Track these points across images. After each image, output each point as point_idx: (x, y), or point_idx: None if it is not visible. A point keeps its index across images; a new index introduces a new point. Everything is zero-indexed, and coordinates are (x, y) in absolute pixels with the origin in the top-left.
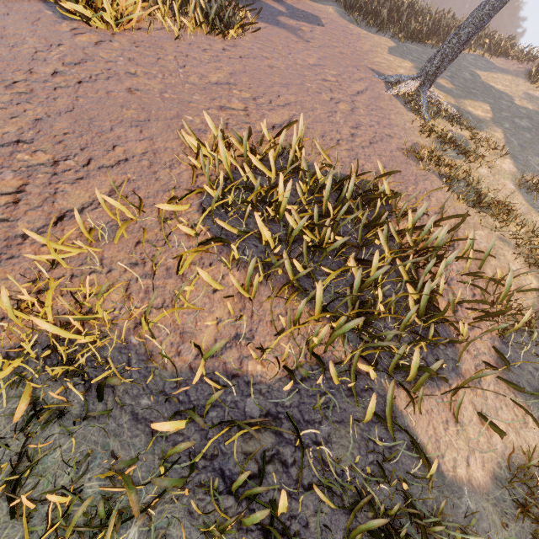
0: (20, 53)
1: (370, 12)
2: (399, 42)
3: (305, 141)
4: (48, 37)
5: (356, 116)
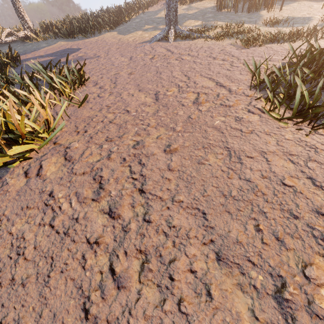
0: (41, 247)
1: (84, 28)
2: (114, 30)
3: (238, 77)
4: (25, 203)
5: (199, 56)
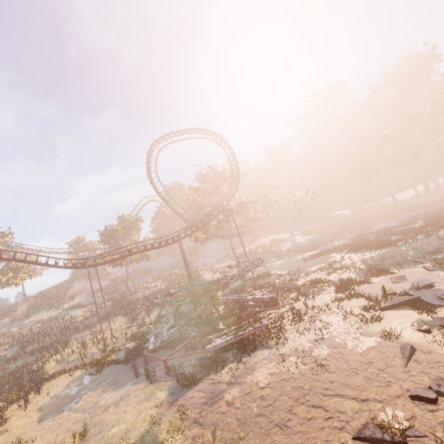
0: None
1: None
2: None
3: None
4: None
5: None
